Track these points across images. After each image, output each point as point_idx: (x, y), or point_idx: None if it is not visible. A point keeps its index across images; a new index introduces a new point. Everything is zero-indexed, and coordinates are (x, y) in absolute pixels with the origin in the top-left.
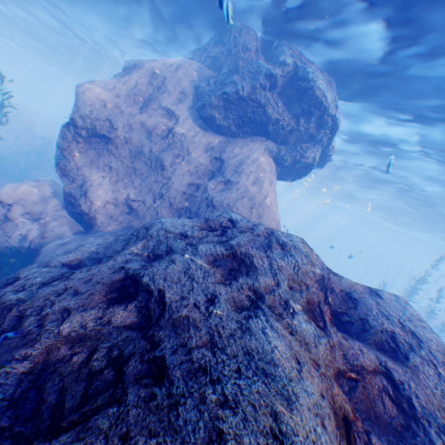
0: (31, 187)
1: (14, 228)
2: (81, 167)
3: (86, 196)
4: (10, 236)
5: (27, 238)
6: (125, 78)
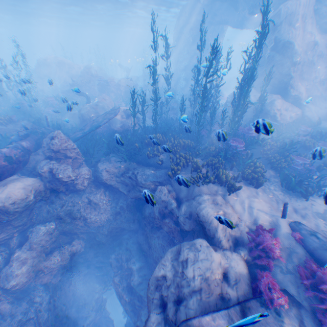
0: (279, 100)
1: (283, 117)
2: (293, 82)
3: (299, 93)
4: (286, 120)
5: (291, 117)
6: (293, 25)
